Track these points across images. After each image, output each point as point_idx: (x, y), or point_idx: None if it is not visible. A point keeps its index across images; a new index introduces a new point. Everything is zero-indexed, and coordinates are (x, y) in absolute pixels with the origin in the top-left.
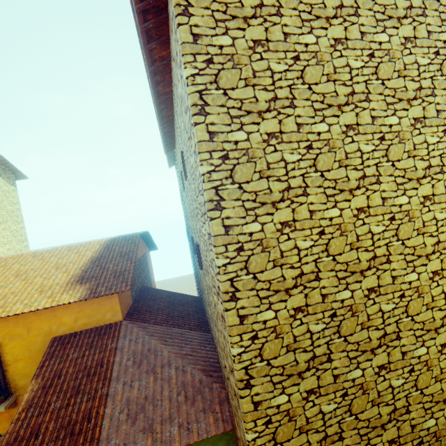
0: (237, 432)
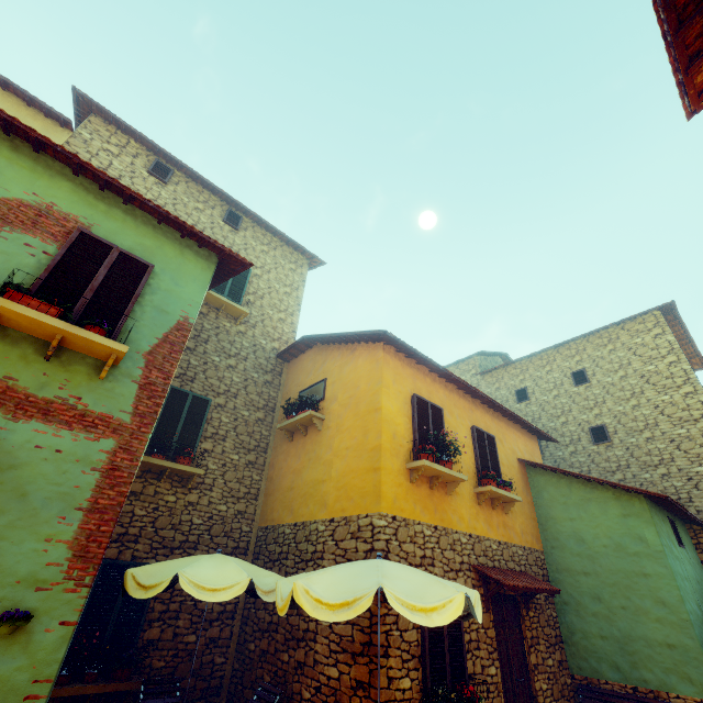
0: None
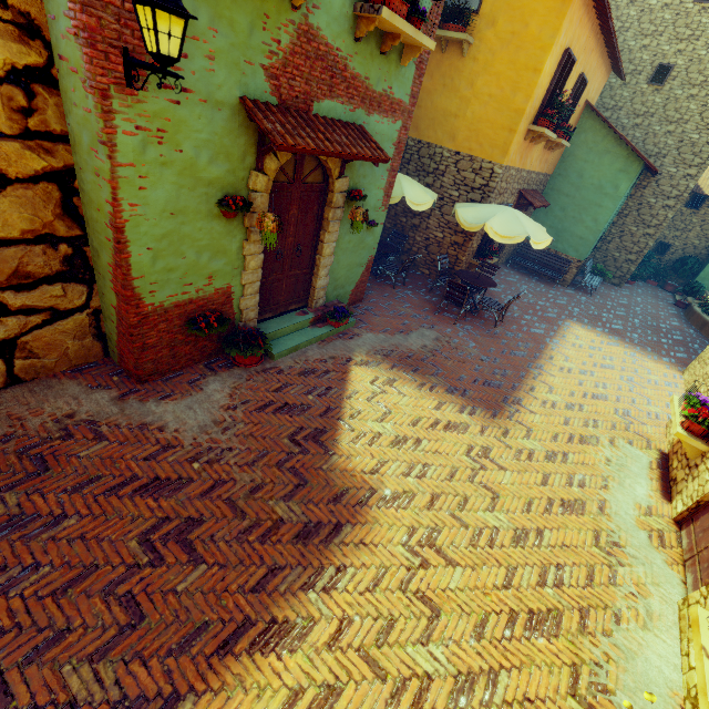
0: (663, 175)
